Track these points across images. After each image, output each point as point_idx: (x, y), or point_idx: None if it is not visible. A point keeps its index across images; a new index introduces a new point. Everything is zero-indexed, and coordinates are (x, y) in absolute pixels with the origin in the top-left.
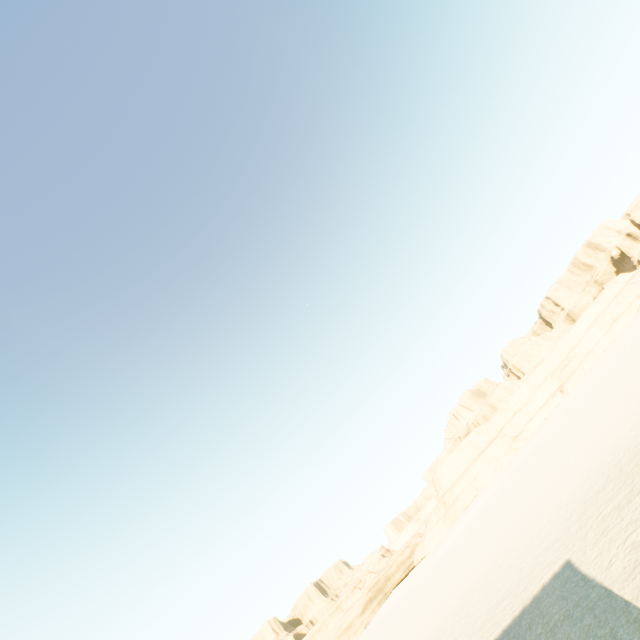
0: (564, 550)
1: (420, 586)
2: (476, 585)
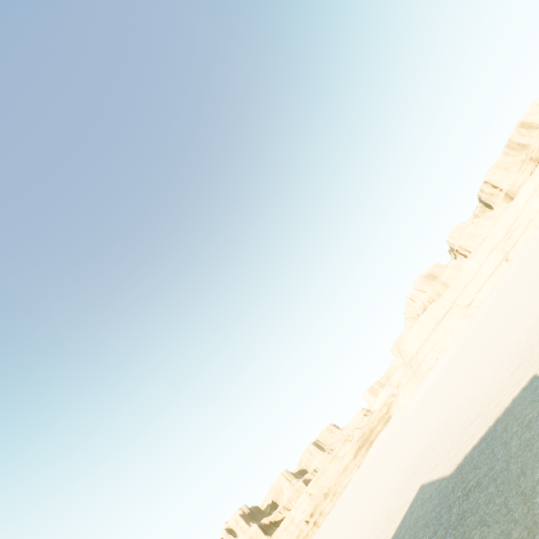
0: (529, 369)
1: (399, 431)
2: (449, 416)
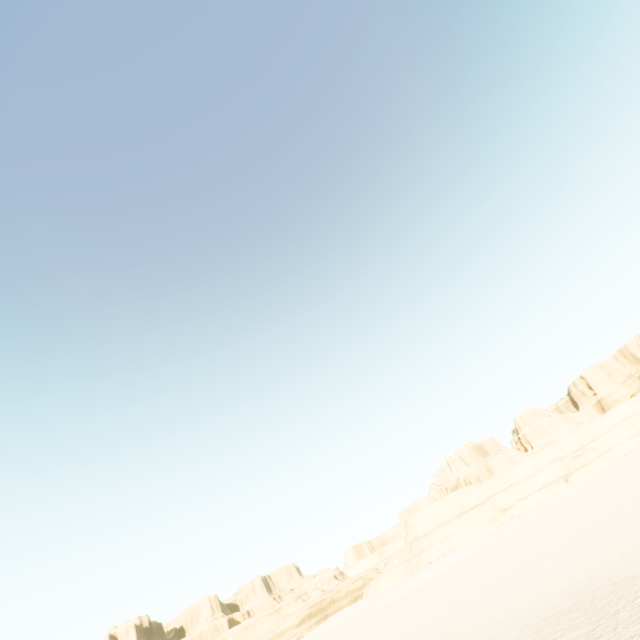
0: None
1: (361, 623)
2: None
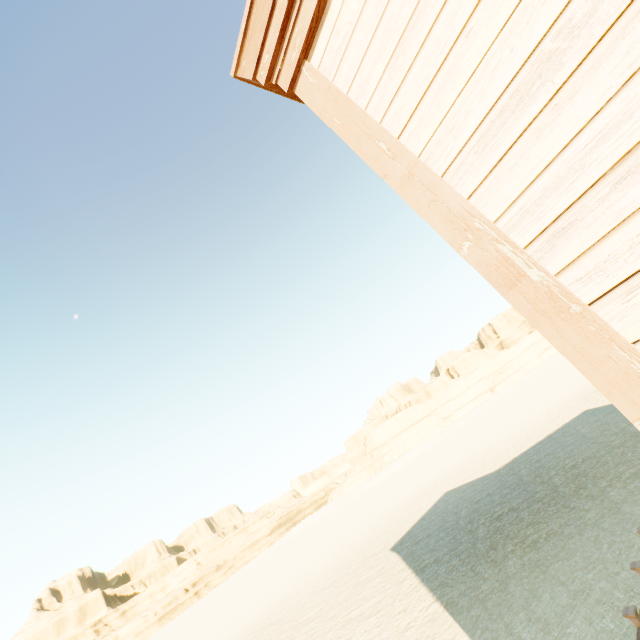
0: (576, 411)
1: (352, 504)
2: (461, 462)
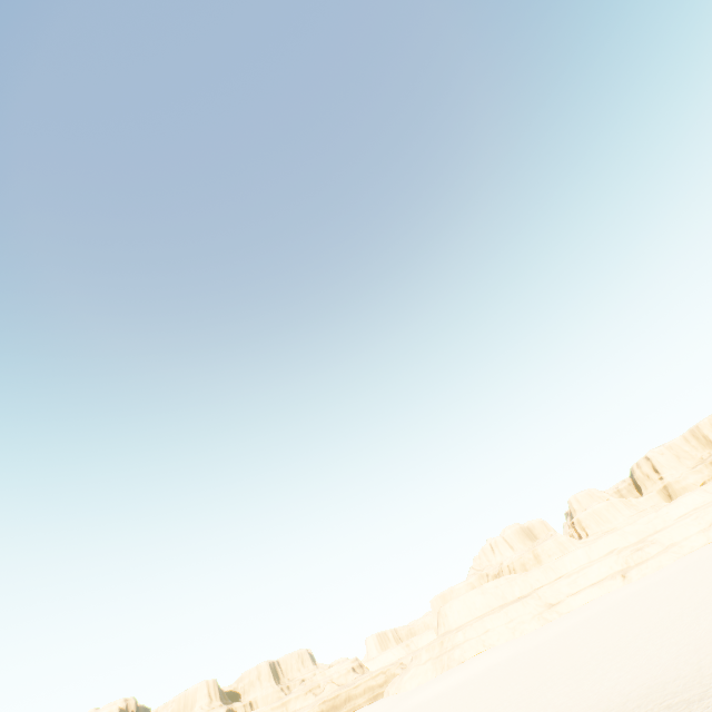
0: None
1: None
2: None
